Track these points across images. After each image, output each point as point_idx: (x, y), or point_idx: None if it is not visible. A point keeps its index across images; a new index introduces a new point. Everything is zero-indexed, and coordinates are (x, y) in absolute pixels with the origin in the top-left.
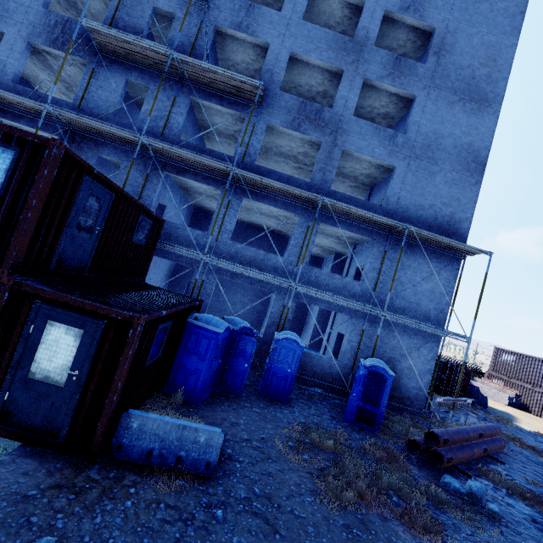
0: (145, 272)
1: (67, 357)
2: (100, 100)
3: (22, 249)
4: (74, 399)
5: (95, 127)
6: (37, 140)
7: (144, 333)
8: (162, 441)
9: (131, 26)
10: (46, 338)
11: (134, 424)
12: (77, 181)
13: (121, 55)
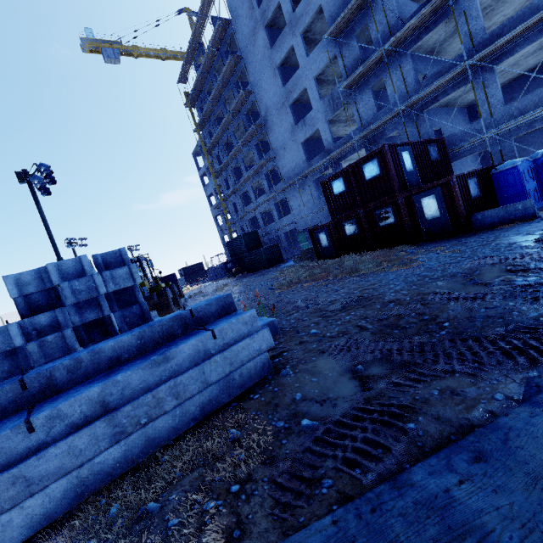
0: (451, 173)
1: (434, 207)
2: (367, 112)
3: (397, 184)
4: (446, 218)
5: (375, 127)
6: (379, 150)
7: (458, 182)
8: (497, 217)
9: (353, 61)
10: (423, 205)
11: (478, 217)
12: (396, 152)
13: (360, 80)
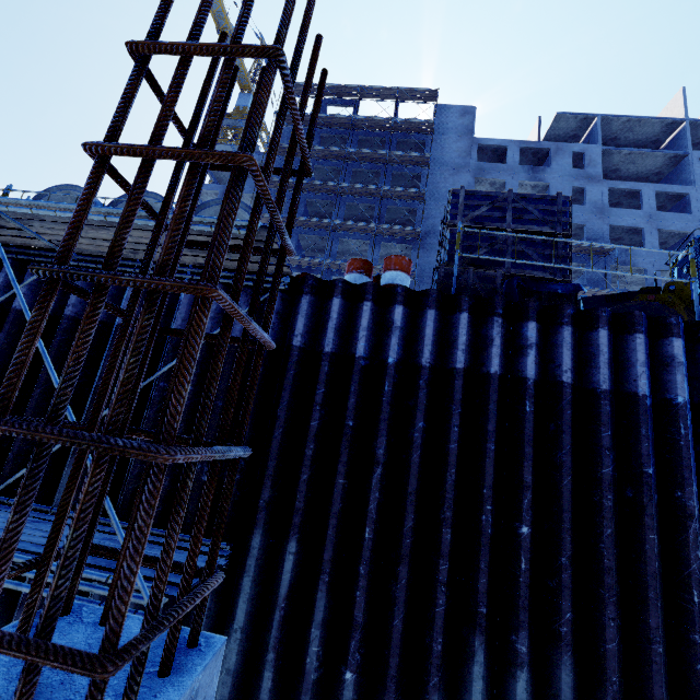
0: None
1: None
2: None
3: None
4: None
5: None
6: None
7: None
8: None
9: None
10: None
11: None
12: None
13: None
